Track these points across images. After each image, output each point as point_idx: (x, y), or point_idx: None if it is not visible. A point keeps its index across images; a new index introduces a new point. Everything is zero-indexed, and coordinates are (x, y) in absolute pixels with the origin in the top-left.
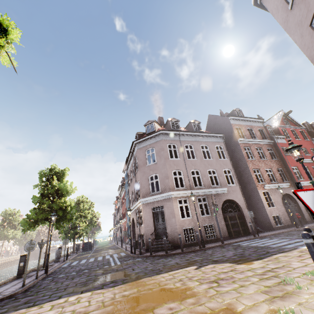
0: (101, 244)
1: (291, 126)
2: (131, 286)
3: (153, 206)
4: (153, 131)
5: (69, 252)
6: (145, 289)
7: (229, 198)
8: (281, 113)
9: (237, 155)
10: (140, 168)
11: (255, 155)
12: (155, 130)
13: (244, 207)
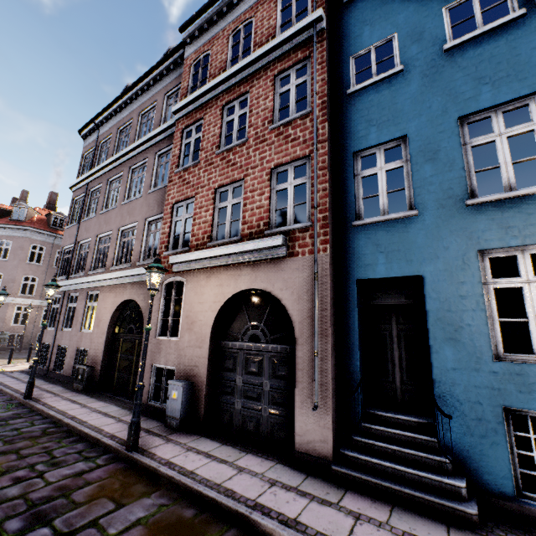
0: None
1: None
2: None
3: None
4: (21, 220)
5: None
6: None
7: None
8: None
9: None
10: None
11: None
12: (25, 219)
13: None
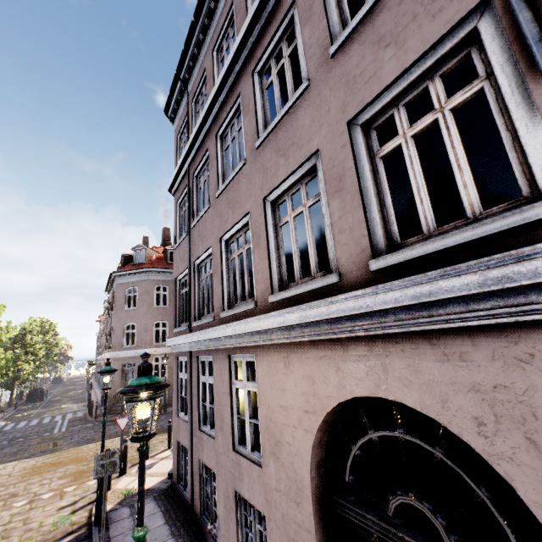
0: (67, 384)
1: None
2: (55, 455)
3: (124, 362)
4: (141, 262)
5: (3, 404)
6: (64, 457)
7: None
8: None
9: None
10: (115, 311)
11: None
12: (145, 261)
13: None
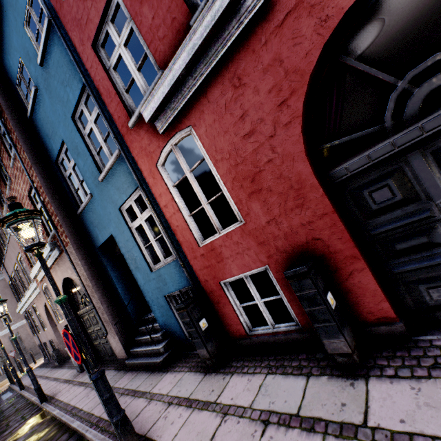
0: None
1: None
2: None
3: (10, 335)
4: None
5: None
6: None
7: None
8: None
9: None
10: None
11: None
12: None
13: None
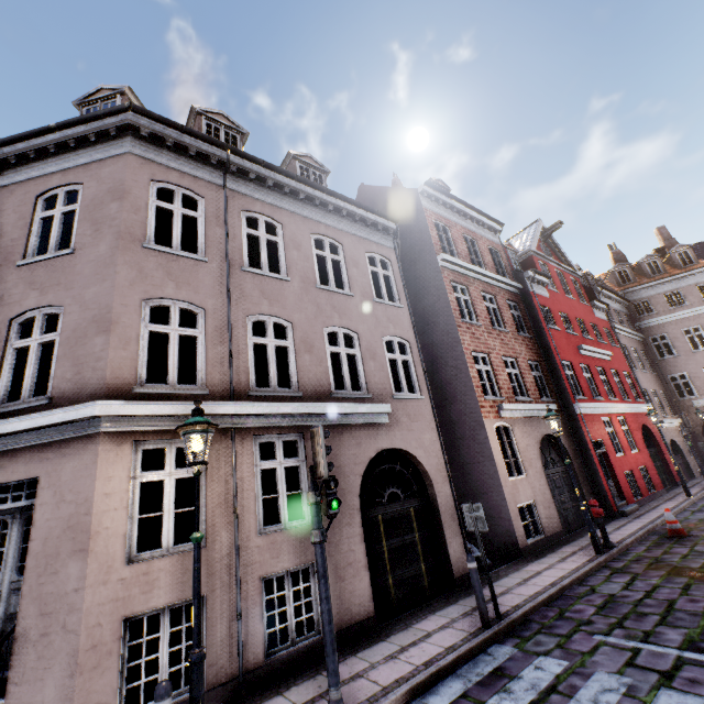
0: None
1: (558, 262)
2: None
3: None
4: None
5: None
6: None
7: (396, 444)
8: (539, 225)
9: (430, 307)
10: None
11: (481, 314)
12: None
13: (442, 479)
